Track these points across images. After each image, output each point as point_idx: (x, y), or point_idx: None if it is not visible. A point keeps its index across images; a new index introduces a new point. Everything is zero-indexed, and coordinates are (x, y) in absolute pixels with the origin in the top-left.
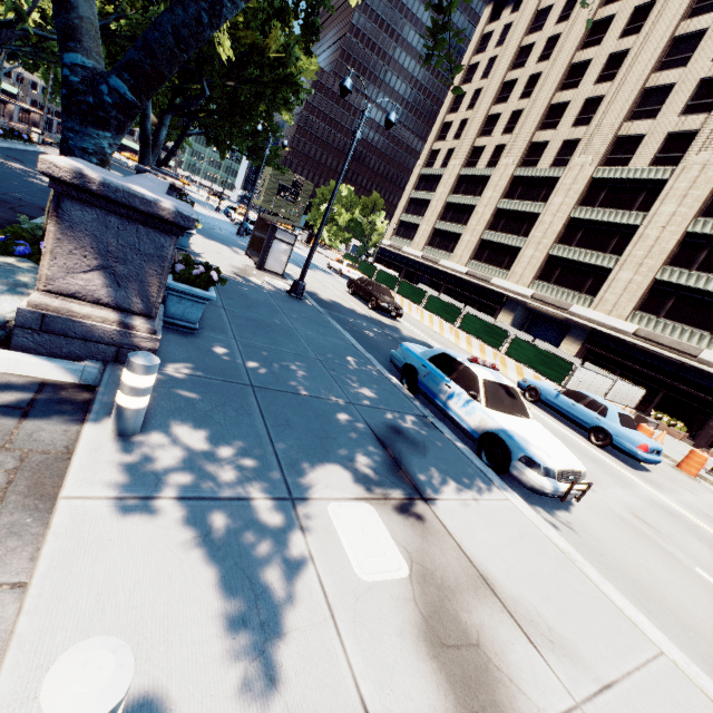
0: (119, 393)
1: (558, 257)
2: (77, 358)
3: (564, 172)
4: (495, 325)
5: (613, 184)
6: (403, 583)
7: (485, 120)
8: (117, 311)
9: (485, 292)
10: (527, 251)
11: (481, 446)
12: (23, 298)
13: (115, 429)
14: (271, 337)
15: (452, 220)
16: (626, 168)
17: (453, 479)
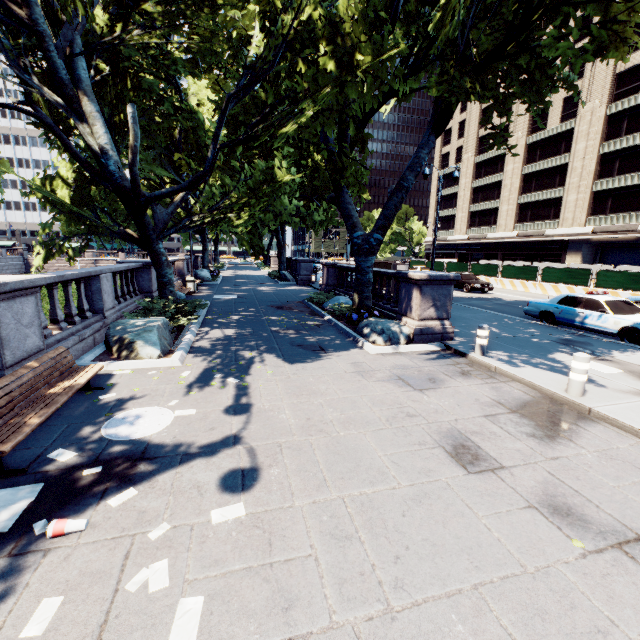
0: (479, 340)
1: (604, 190)
2: (430, 342)
3: (575, 122)
4: (574, 269)
5: (631, 112)
6: (623, 373)
7: (480, 115)
8: (438, 320)
9: (542, 245)
10: (569, 197)
11: (622, 336)
12: (405, 326)
13: (480, 353)
14: (459, 321)
15: (484, 199)
16: (638, 95)
17: (616, 350)
